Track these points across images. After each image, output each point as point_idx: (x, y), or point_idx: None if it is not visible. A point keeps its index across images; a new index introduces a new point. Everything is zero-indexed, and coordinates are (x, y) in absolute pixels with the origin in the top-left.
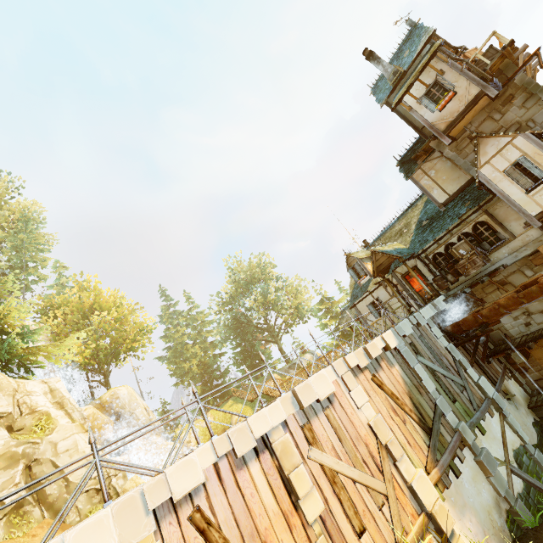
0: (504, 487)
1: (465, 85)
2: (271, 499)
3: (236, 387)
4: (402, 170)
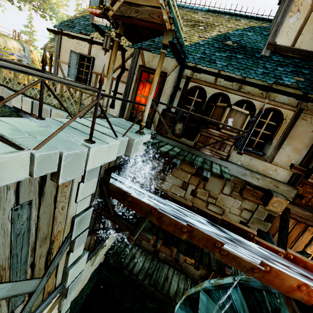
0: None
1: None
2: None
3: None
4: None
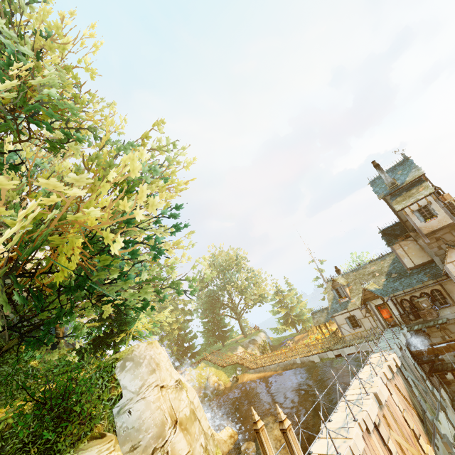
0: None
1: (443, 215)
2: None
3: (201, 350)
4: (384, 239)
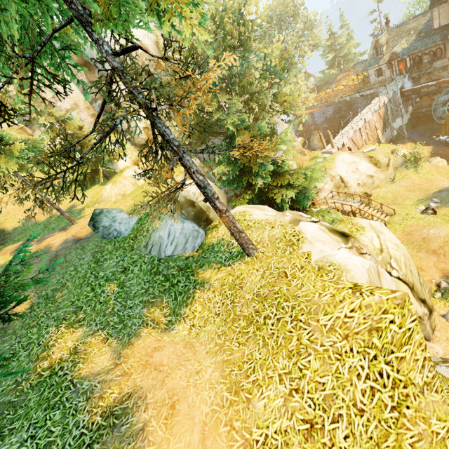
0: (393, 134)
1: None
2: (359, 137)
3: None
4: (430, 0)
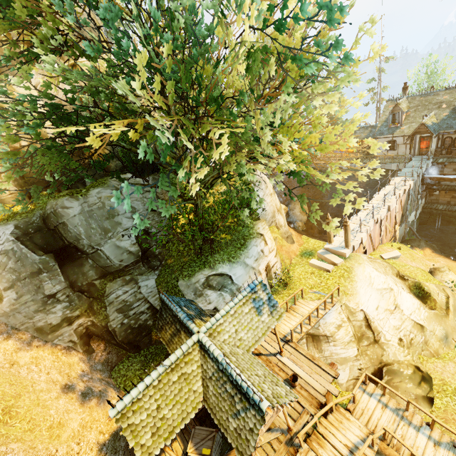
0: (406, 231)
1: None
2: (377, 232)
3: None
4: None
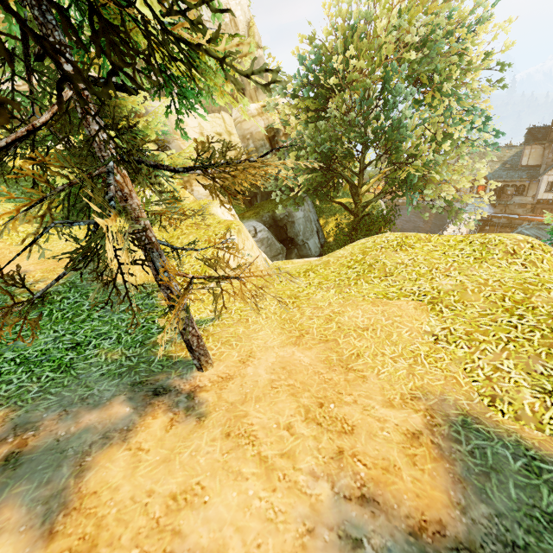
0: None
1: None
2: None
3: None
4: (526, 137)
